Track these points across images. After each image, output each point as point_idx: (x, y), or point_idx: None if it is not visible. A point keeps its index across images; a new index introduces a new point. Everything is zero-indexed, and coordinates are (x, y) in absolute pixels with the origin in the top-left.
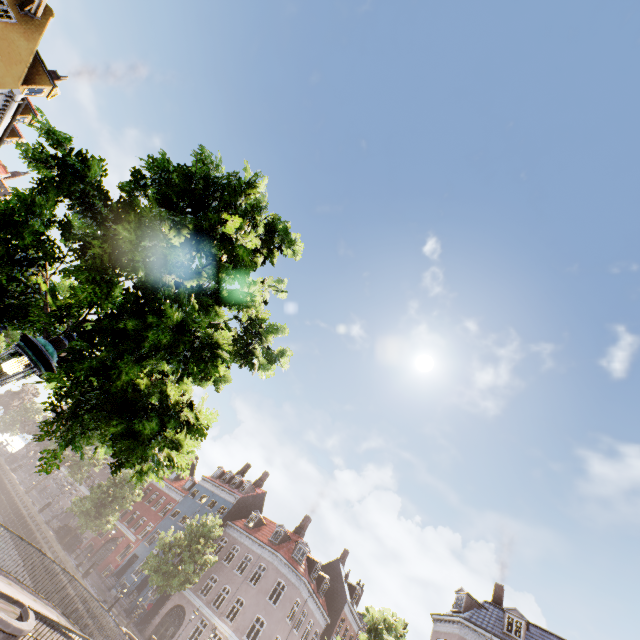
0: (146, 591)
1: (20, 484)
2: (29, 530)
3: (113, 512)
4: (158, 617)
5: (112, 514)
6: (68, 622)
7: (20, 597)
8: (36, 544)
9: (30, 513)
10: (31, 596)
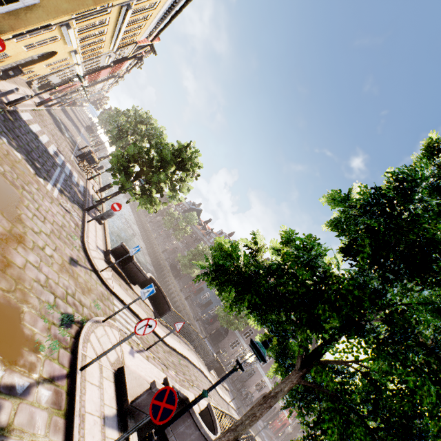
0: (208, 309)
1: (151, 231)
2: (159, 261)
3: (197, 268)
4: (214, 326)
5: (196, 269)
6: (198, 356)
7: (185, 351)
8: (162, 271)
9: (158, 252)
10: (186, 346)
